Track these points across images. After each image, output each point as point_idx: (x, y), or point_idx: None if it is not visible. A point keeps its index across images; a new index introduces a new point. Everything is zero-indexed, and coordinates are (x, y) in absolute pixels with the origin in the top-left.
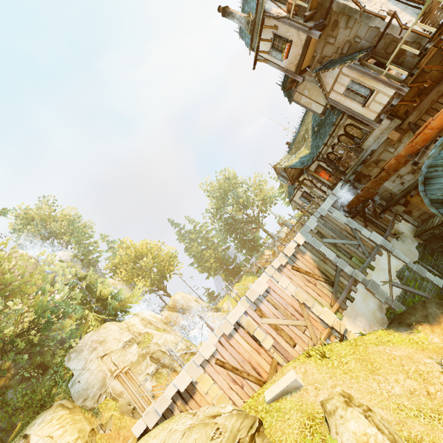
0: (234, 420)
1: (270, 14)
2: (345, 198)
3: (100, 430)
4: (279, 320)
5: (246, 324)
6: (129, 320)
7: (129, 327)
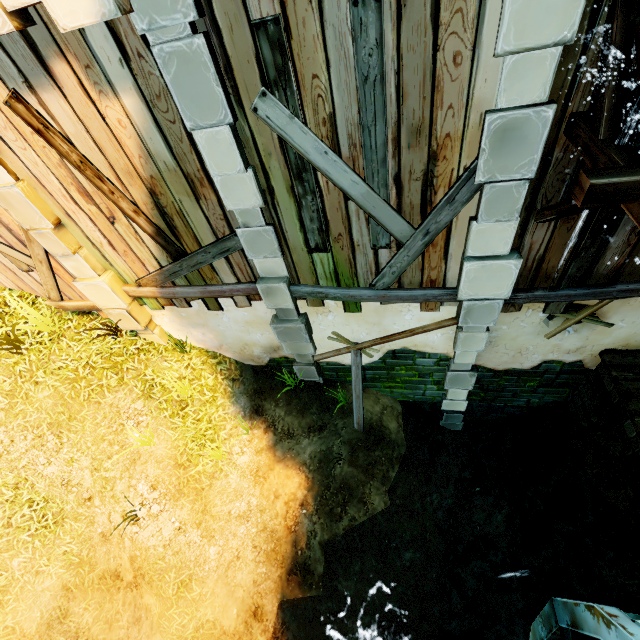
0: None
1: None
2: None
3: None
4: None
5: None
6: None
7: None
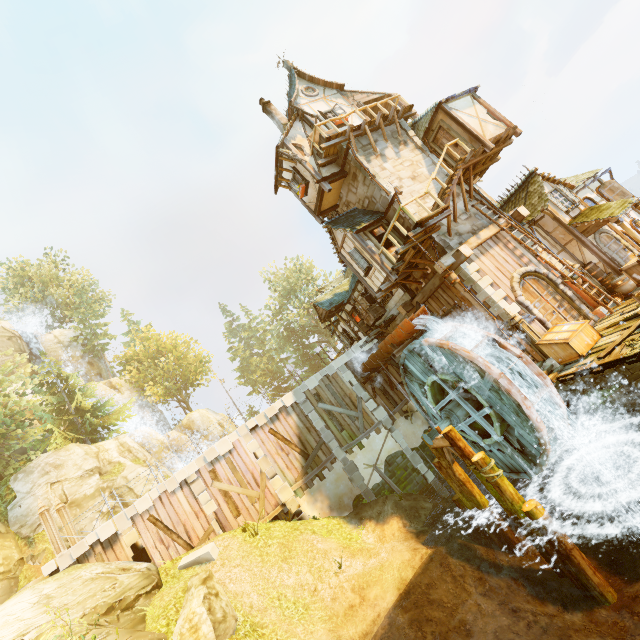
0: (135, 578)
1: (284, 152)
2: (366, 357)
3: (29, 561)
4: (232, 486)
5: (193, 485)
6: (103, 443)
7: (100, 452)
